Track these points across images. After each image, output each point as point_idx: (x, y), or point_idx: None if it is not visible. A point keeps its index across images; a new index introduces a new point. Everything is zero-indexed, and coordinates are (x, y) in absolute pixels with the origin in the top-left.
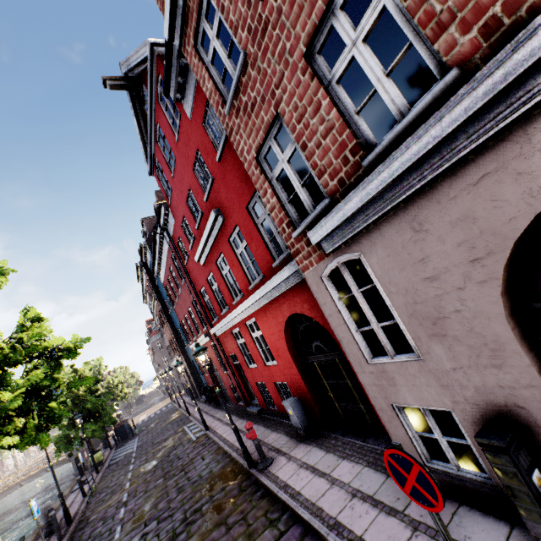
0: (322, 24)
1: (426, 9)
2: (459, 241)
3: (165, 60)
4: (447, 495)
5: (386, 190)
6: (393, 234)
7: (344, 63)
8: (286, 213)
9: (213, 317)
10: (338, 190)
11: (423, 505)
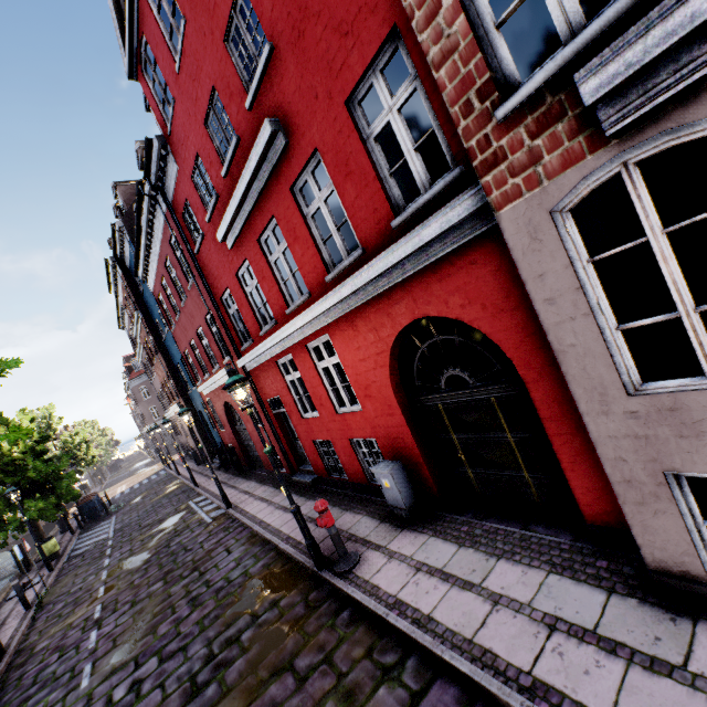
0: None
1: None
2: None
3: None
4: None
5: None
6: None
7: None
8: (484, 58)
9: (242, 341)
10: None
11: None
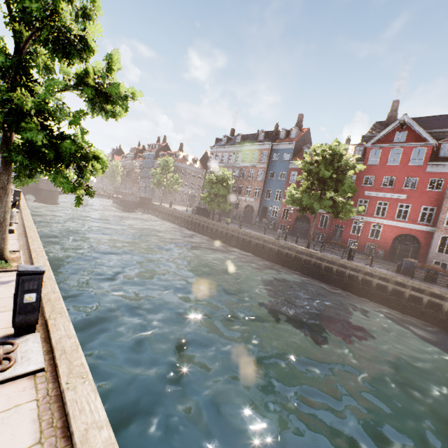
0: None
1: None
2: None
3: (442, 161)
4: None
5: None
6: None
7: None
8: (444, 221)
9: None
10: None
11: None
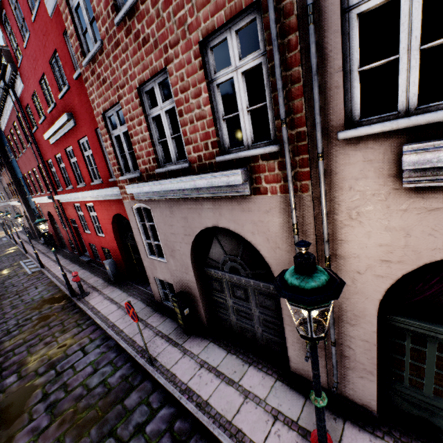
0: (149, 81)
1: (185, 129)
2: (183, 225)
3: None
4: (166, 314)
5: (162, 190)
6: (163, 208)
7: (156, 113)
8: (118, 162)
9: (58, 186)
10: (145, 172)
11: (134, 320)
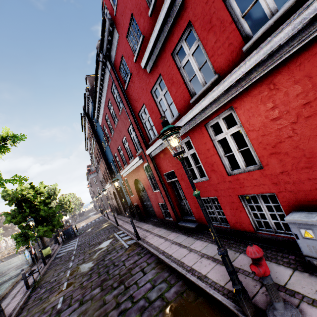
0: None
1: None
2: None
3: None
4: None
5: None
6: None
7: None
8: None
9: (149, 138)
10: None
11: None
